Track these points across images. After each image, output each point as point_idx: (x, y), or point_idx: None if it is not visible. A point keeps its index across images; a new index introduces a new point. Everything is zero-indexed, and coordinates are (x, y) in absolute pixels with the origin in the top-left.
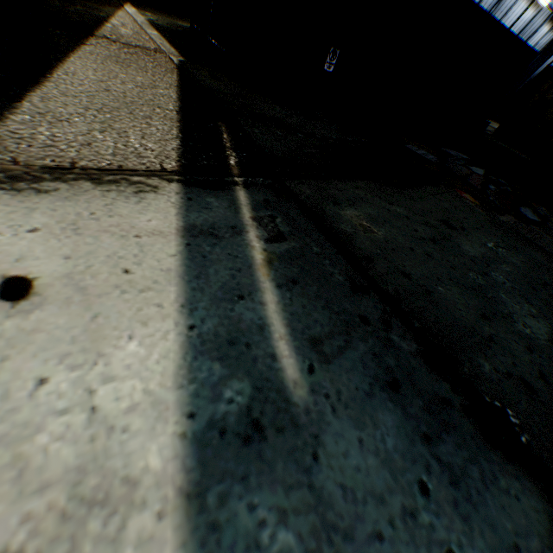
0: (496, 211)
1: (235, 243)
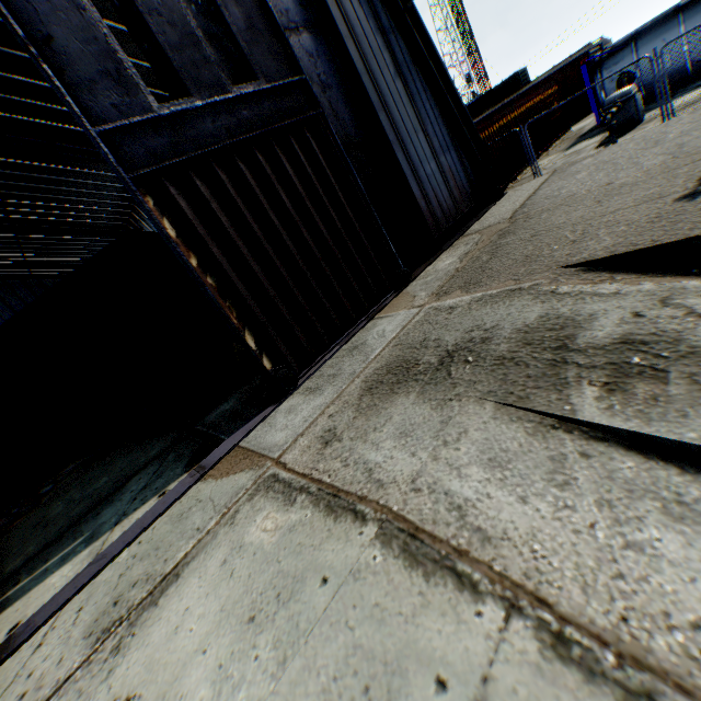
0: (39, 505)
1: (15, 593)
